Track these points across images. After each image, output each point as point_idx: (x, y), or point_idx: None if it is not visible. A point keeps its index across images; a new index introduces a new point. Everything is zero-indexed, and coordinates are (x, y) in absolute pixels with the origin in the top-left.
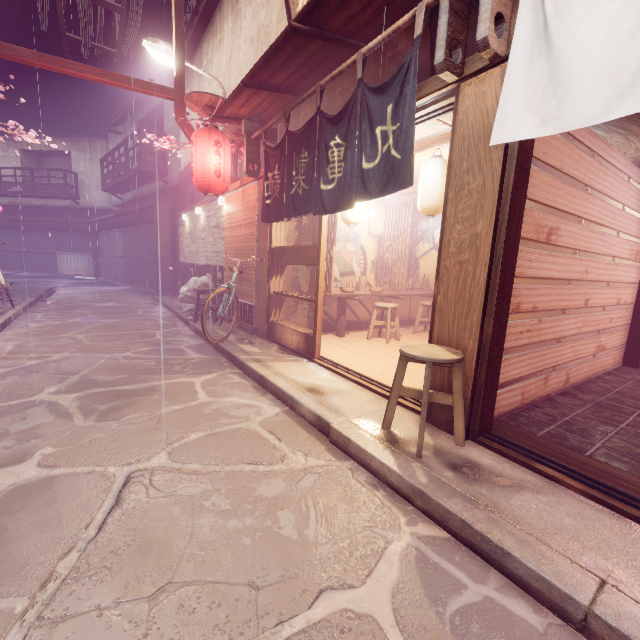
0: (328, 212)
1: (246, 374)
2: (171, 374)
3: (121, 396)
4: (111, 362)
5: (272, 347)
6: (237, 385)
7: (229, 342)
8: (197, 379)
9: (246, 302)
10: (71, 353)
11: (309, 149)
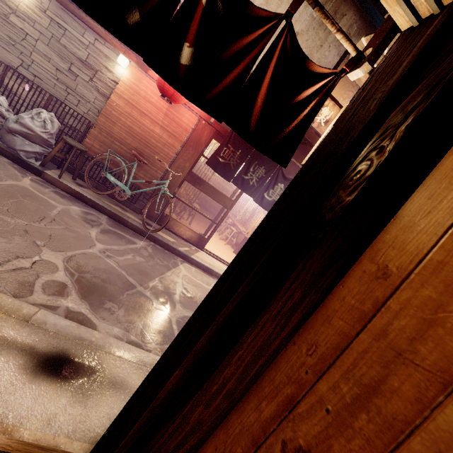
0: (263, 207)
1: (189, 262)
2: (170, 270)
3: (192, 298)
4: (119, 262)
5: (171, 234)
6: (200, 273)
7: (148, 228)
8: (184, 272)
9: (135, 184)
10: (54, 251)
11: (266, 171)
